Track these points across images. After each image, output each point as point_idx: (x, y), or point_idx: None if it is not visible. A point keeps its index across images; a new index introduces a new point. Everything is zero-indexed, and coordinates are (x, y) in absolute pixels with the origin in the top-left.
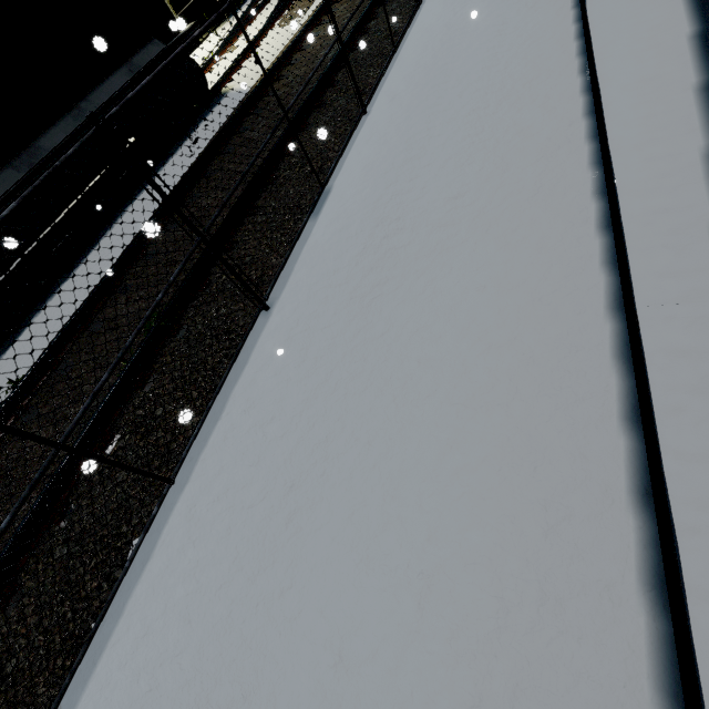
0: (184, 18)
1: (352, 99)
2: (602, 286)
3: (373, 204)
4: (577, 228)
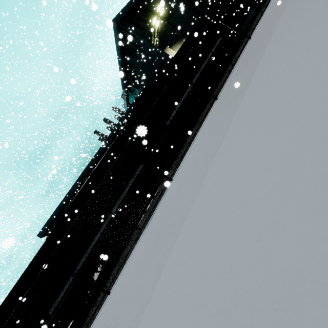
0: None
1: None
2: None
3: None
4: None
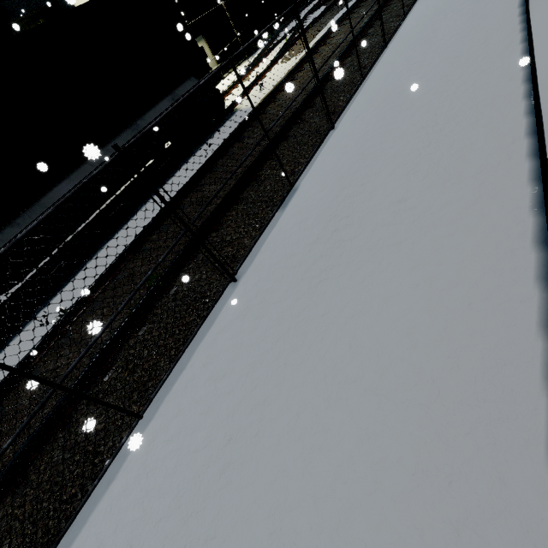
0: (219, 59)
1: (325, 117)
2: (535, 301)
3: (329, 202)
4: (513, 240)
